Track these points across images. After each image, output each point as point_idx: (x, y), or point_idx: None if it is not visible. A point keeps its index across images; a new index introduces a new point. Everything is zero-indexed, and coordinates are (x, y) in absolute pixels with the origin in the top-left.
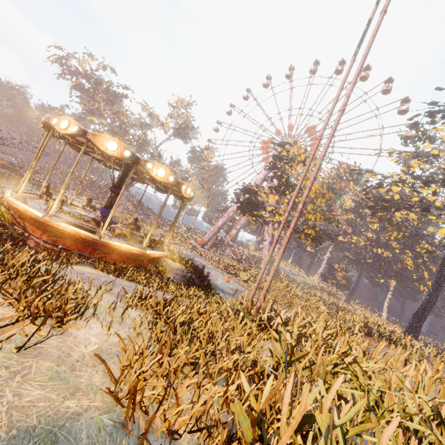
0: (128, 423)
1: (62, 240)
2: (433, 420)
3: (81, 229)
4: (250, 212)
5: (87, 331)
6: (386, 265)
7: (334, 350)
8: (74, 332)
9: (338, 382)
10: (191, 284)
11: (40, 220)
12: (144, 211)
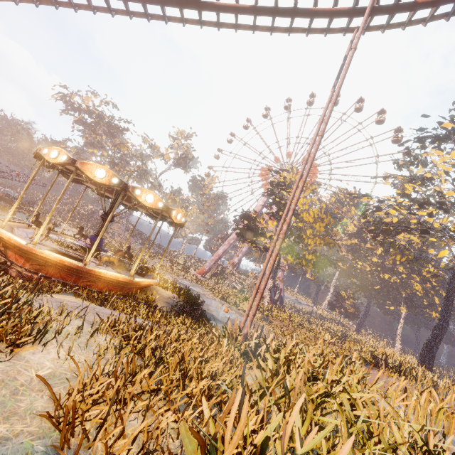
0: (61, 448)
1: (46, 268)
2: (425, 451)
3: (71, 258)
4: (249, 238)
5: (44, 355)
6: (395, 291)
7: (323, 377)
8: (27, 357)
9: (299, 402)
10: (182, 312)
11: (23, 248)
12: (143, 241)
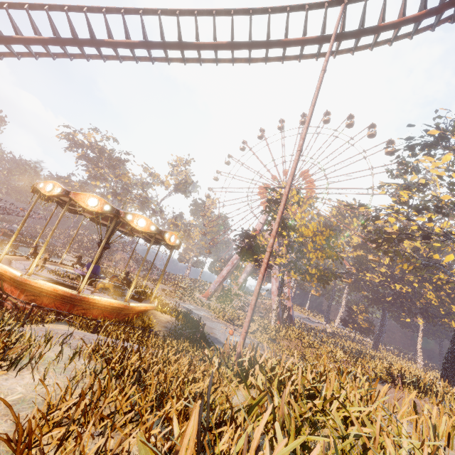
0: None
1: (40, 298)
2: None
3: (70, 288)
4: (251, 257)
5: (17, 381)
6: (408, 301)
7: (320, 394)
8: None
9: (267, 412)
10: (179, 336)
11: (18, 279)
12: (147, 267)
